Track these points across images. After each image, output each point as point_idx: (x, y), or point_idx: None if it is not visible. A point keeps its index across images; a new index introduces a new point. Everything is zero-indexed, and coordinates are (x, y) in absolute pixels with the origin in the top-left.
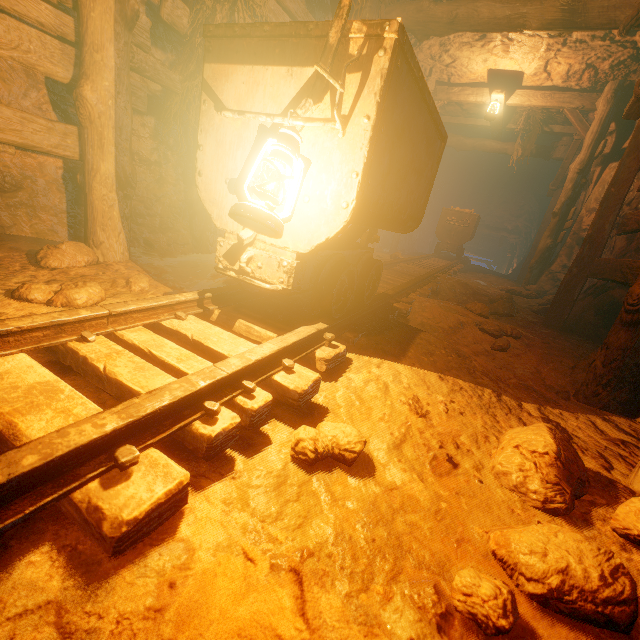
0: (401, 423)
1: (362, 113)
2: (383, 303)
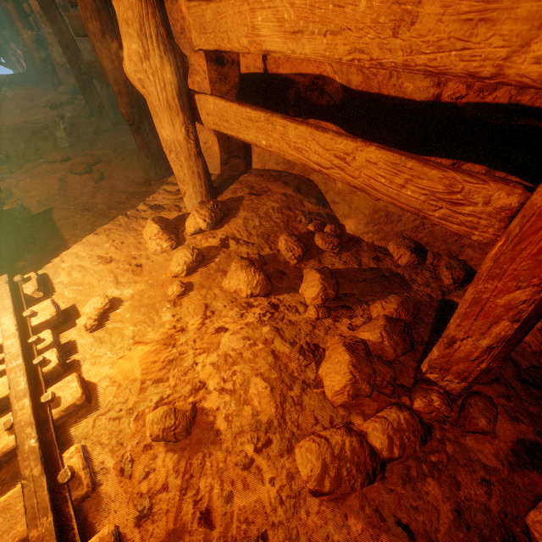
0: (108, 273)
1: None
2: None
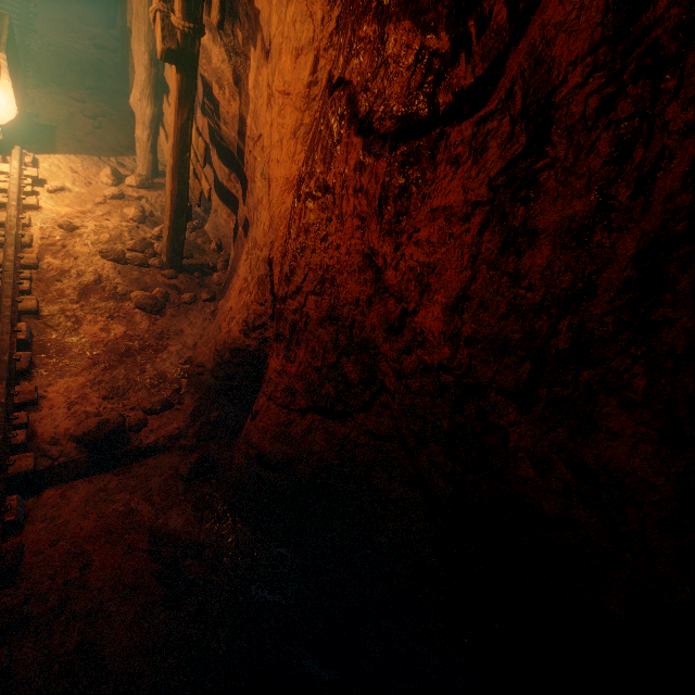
0: (72, 177)
1: (5, 79)
2: (22, 114)
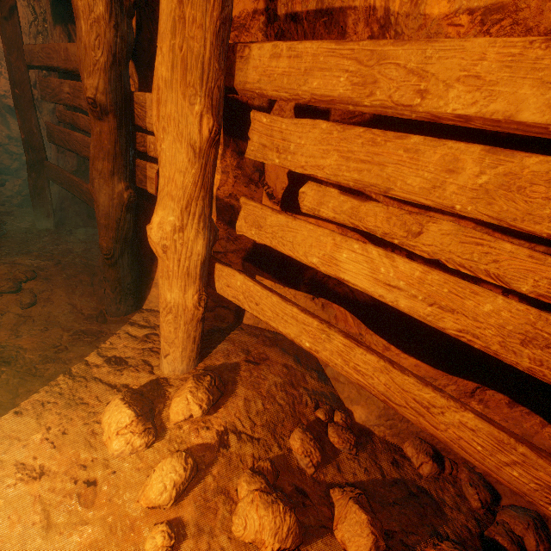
0: (31, 503)
1: None
2: None
